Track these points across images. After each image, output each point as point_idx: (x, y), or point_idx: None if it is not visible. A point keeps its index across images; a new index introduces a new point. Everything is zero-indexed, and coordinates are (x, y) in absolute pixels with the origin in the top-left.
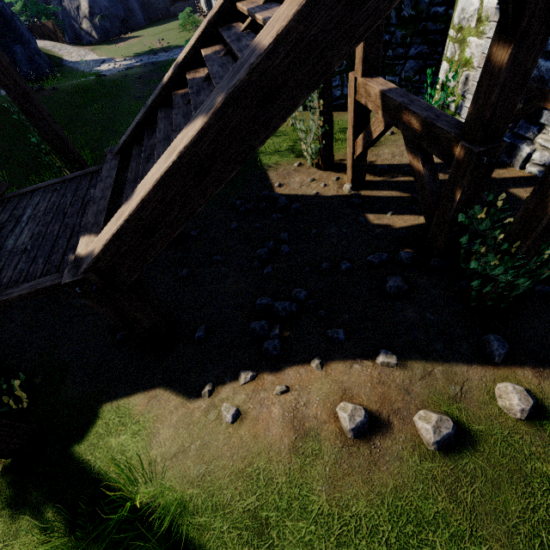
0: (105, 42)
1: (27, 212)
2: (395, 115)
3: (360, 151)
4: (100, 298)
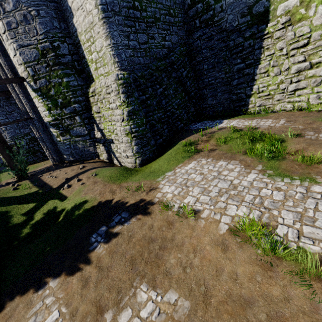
0: None
1: None
2: None
3: None
4: None
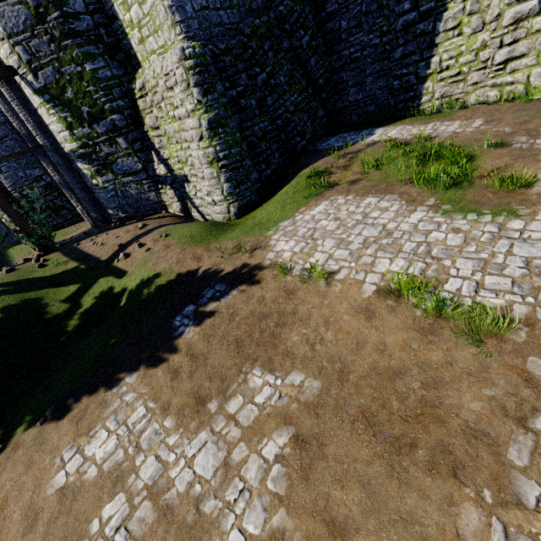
0: None
1: None
2: None
3: None
4: None
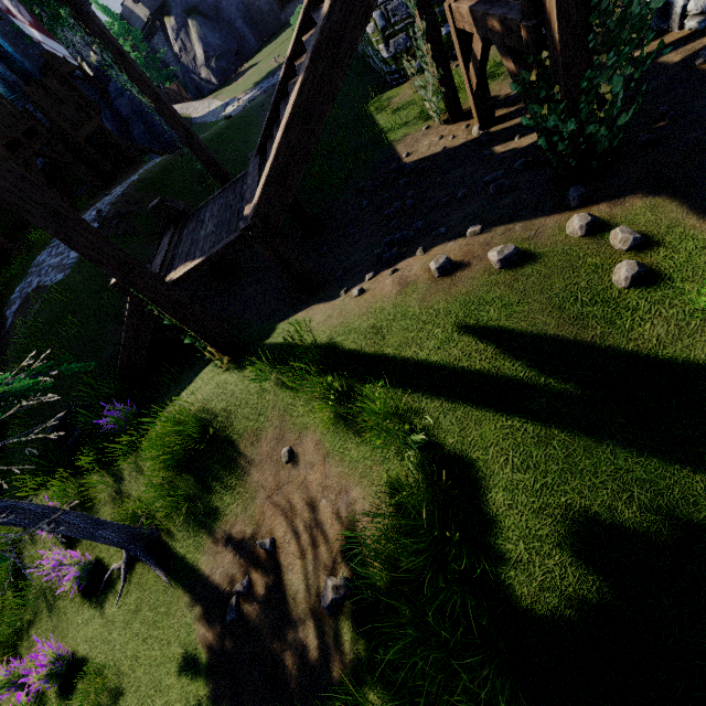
0: (224, 84)
1: (207, 216)
2: (483, 26)
3: (475, 82)
4: (264, 242)
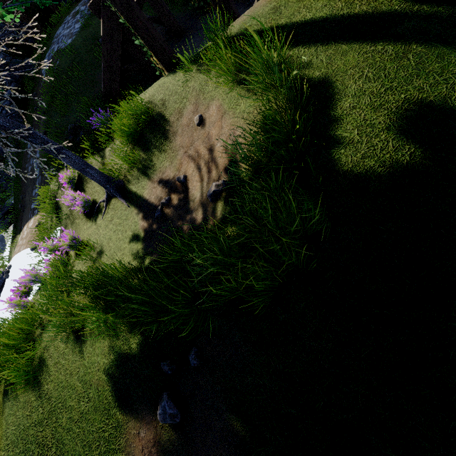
0: None
1: None
2: None
3: None
4: None
